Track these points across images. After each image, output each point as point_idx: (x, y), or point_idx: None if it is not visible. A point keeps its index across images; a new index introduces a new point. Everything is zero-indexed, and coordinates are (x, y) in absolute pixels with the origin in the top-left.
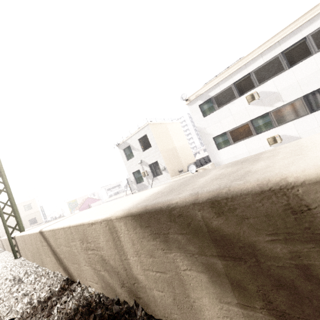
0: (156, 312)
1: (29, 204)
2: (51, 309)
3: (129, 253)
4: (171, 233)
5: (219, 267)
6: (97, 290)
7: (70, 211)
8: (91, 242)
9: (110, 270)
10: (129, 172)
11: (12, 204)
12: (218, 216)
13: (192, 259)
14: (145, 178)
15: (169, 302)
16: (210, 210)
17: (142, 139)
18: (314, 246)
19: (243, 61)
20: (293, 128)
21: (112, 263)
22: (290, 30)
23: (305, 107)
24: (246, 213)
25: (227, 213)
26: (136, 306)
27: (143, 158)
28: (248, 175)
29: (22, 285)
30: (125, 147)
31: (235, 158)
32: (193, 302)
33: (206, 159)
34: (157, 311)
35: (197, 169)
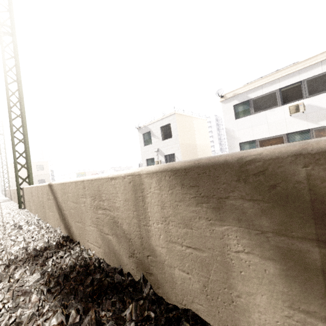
0: (169, 295)
1: (41, 165)
2: (45, 260)
3: (153, 218)
4: (233, 197)
5: (312, 257)
6: (98, 254)
7: None
8: (105, 200)
9: (120, 235)
10: (143, 158)
11: (27, 156)
12: None
13: (258, 238)
14: None
15: (194, 288)
16: None
17: (164, 127)
18: None
19: (298, 66)
20: None
21: (125, 228)
22: None
23: None
24: None
25: None
26: (143, 282)
27: (161, 147)
28: None
29: (21, 231)
30: (145, 131)
31: None
32: (236, 296)
33: None
34: (172, 294)
35: None
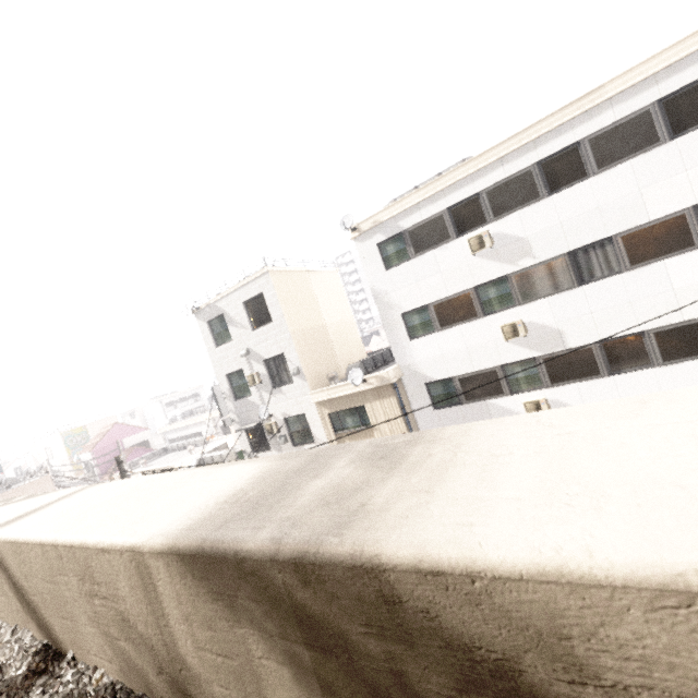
0: None
1: None
2: None
3: (172, 616)
4: (241, 597)
5: (306, 659)
6: (111, 674)
7: (68, 454)
8: (101, 583)
9: (137, 641)
10: (220, 373)
11: None
12: (304, 587)
13: (270, 642)
14: (255, 388)
15: None
16: (293, 575)
17: (252, 302)
18: (406, 649)
19: (469, 167)
20: (547, 311)
21: (141, 629)
22: (554, 124)
23: (570, 274)
24: (337, 590)
25: (315, 585)
26: None
27: (253, 344)
28: (354, 523)
29: None
30: (212, 316)
31: (441, 359)
32: None
33: (387, 355)
34: None
35: (366, 377)
